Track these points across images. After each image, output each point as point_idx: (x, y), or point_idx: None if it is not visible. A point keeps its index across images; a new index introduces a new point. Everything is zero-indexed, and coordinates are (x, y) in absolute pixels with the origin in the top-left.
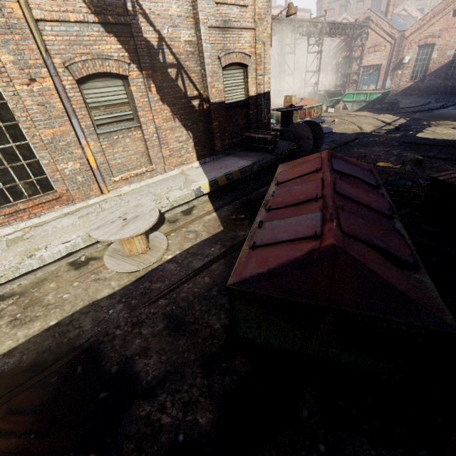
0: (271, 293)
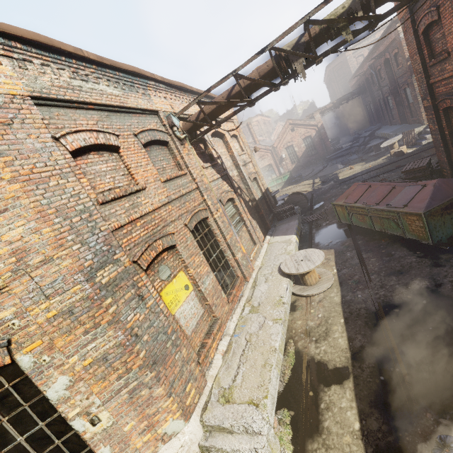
0: (439, 204)
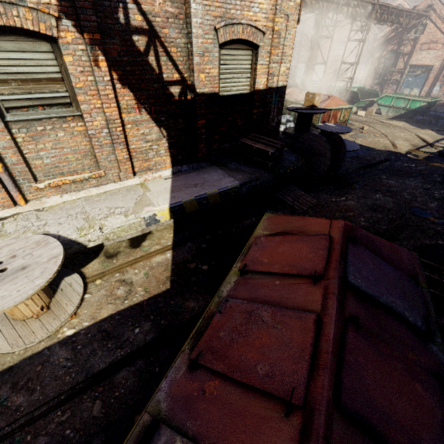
0: None
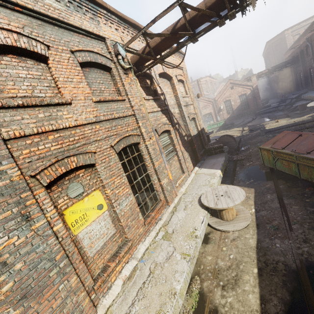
0: None
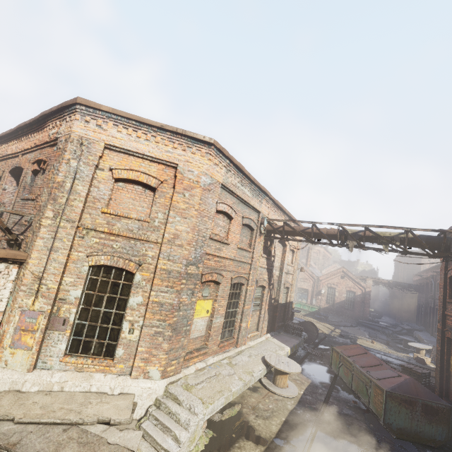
0: (401, 393)
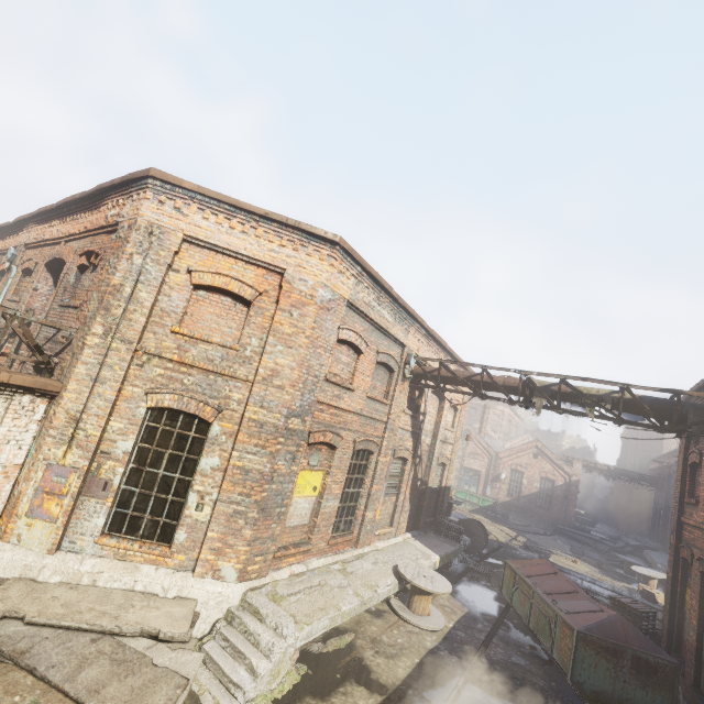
0: (600, 636)
